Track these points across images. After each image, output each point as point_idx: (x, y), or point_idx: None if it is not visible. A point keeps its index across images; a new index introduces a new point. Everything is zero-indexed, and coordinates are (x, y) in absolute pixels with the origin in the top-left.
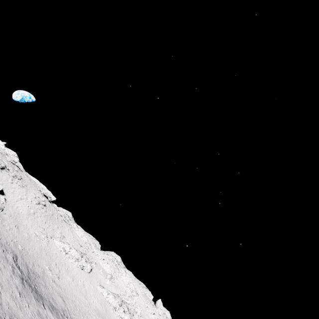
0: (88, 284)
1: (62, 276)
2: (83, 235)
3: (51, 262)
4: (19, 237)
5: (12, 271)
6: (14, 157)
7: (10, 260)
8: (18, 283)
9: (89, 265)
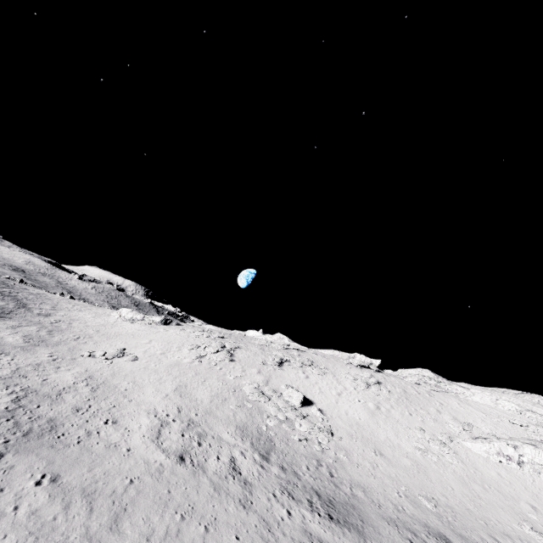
0: None
1: None
2: (495, 398)
3: (516, 506)
4: (401, 475)
5: None
6: (282, 341)
7: None
8: None
9: None
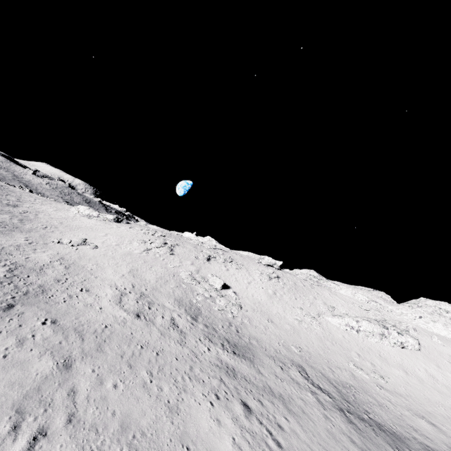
0: (437, 371)
1: (383, 371)
2: (354, 292)
3: (348, 353)
4: (283, 334)
5: (318, 404)
6: (211, 242)
7: (300, 380)
8: (344, 426)
9: (410, 338)
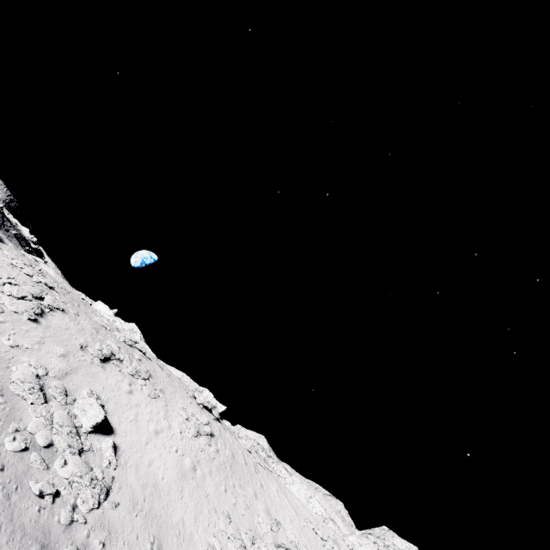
0: None
1: None
2: (309, 494)
3: None
4: None
5: None
6: (133, 334)
7: None
8: None
9: None
